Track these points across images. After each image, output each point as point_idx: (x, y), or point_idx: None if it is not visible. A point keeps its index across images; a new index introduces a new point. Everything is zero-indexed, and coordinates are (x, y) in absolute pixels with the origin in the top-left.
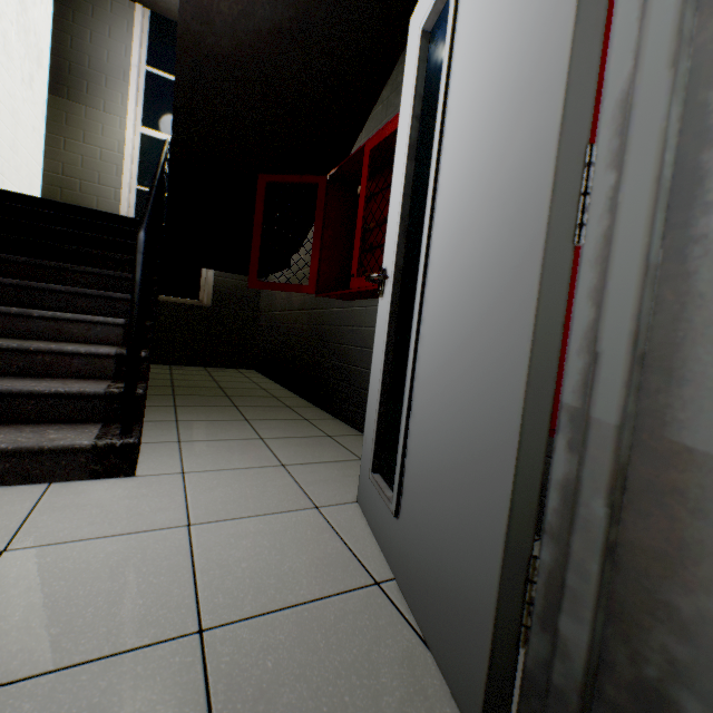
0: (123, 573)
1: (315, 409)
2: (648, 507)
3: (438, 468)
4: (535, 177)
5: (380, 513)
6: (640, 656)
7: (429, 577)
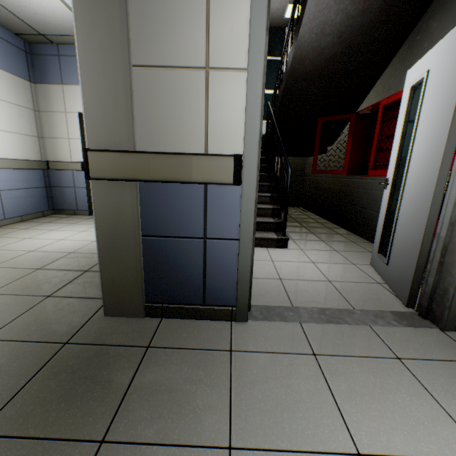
0: (303, 269)
1: (342, 229)
2: (449, 254)
3: (402, 249)
4: (433, 176)
5: (380, 265)
6: (444, 283)
7: (396, 278)
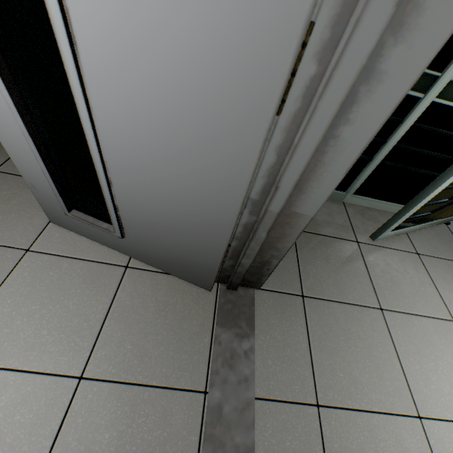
0: None
1: None
2: (277, 228)
3: (163, 223)
4: (270, 51)
5: (98, 233)
6: (264, 257)
7: (168, 259)
